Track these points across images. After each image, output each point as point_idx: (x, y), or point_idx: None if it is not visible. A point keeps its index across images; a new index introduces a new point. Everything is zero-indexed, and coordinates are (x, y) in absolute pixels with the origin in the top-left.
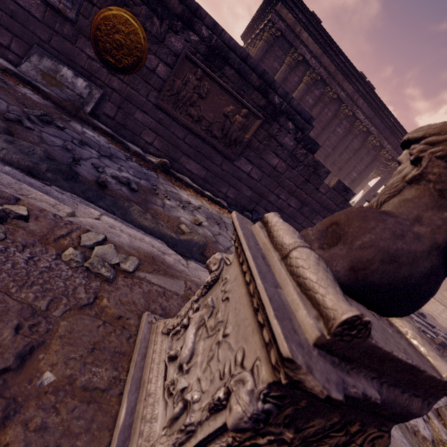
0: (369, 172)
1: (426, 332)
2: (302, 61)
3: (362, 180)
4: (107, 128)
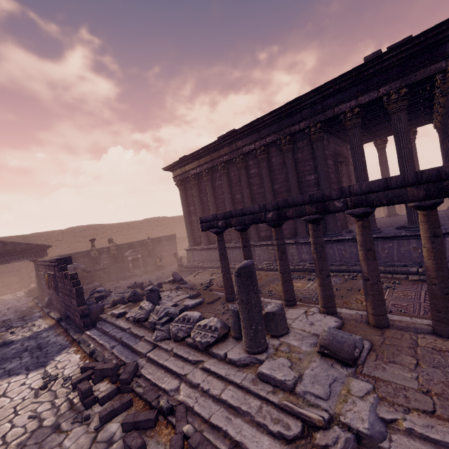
0: (317, 161)
1: (212, 422)
2: (200, 174)
3: (320, 174)
4: (45, 309)
